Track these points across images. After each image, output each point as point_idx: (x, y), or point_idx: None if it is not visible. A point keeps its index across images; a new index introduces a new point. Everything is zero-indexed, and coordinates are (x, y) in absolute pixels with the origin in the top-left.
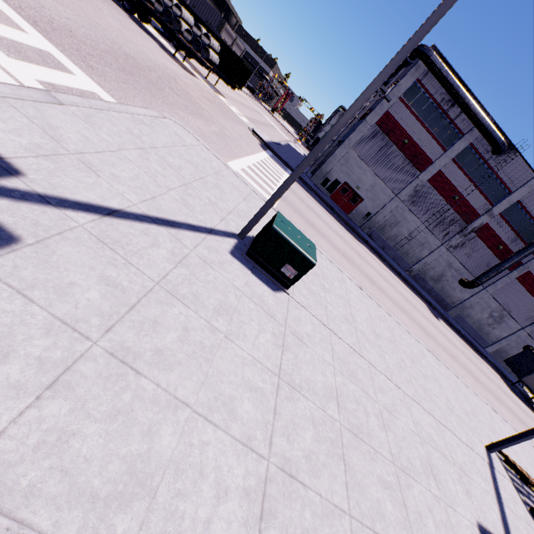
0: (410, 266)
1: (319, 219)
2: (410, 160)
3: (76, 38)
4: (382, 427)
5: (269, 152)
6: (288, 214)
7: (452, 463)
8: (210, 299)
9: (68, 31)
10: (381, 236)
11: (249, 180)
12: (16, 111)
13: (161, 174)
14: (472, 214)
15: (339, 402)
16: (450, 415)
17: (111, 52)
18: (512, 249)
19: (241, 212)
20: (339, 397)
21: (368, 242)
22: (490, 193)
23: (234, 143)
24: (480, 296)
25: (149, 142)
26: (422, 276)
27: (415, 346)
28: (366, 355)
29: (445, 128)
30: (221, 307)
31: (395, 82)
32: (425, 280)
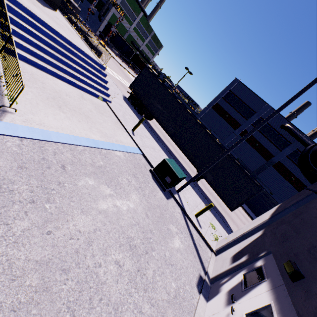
0: None
1: None
2: None
3: None
4: None
5: None
6: None
7: None
8: None
9: None
10: None
11: None
12: None
13: None
14: None
15: None
16: None
17: None
18: None
19: None
20: None
21: None
22: None
23: None
24: None
25: None
26: None
27: None
28: None
29: None
30: None
31: None
32: None
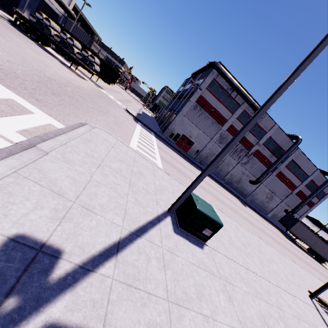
0: (224, 177)
1: (179, 163)
2: (215, 120)
3: (20, 77)
4: (286, 326)
5: (139, 123)
6: (169, 169)
7: (312, 325)
8: (190, 288)
9: (13, 72)
10: (206, 162)
11: (144, 153)
12: (28, 181)
13: (117, 184)
14: (250, 145)
15: (267, 325)
16: (290, 284)
17: (41, 80)
18: (271, 161)
19: (158, 188)
20: (265, 320)
21: (202, 168)
22: (256, 133)
23: (124, 126)
24: (260, 187)
25: (98, 156)
26: (230, 181)
27: (255, 239)
28: (251, 268)
29: (231, 103)
30: (197, 291)
31: (200, 78)
32: (232, 183)
